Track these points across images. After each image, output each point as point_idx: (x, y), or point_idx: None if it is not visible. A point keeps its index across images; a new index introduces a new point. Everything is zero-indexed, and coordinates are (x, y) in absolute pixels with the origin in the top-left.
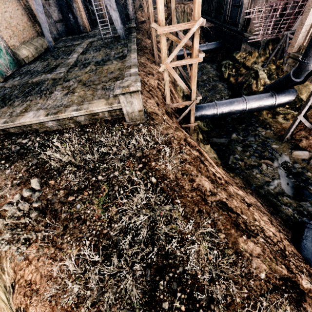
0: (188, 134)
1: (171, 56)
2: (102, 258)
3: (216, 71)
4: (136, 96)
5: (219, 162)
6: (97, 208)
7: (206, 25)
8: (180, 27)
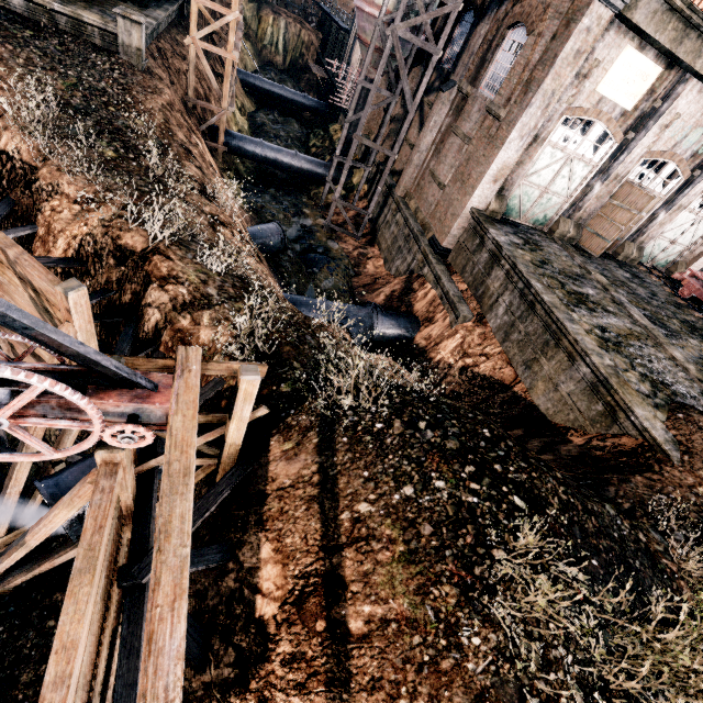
0: (212, 156)
1: (201, 33)
2: (59, 105)
3: (302, 135)
4: (138, 29)
5: (234, 194)
6: (62, 85)
7: (318, 72)
8: (215, 7)
